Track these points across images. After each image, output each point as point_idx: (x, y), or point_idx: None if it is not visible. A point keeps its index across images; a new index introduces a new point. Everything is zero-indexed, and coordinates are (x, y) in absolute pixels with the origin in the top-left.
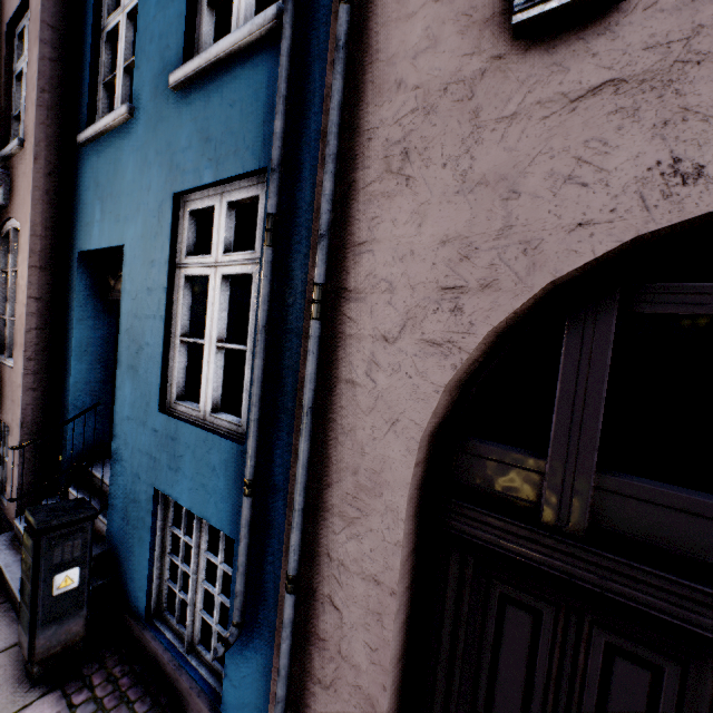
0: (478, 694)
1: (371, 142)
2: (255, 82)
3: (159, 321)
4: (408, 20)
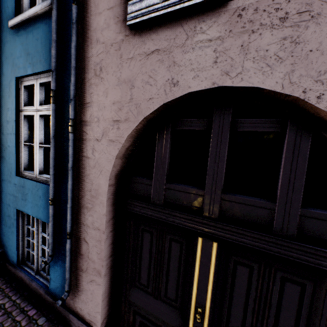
0: (137, 264)
1: (89, 62)
2: (46, 31)
3: (13, 135)
4: (99, 15)
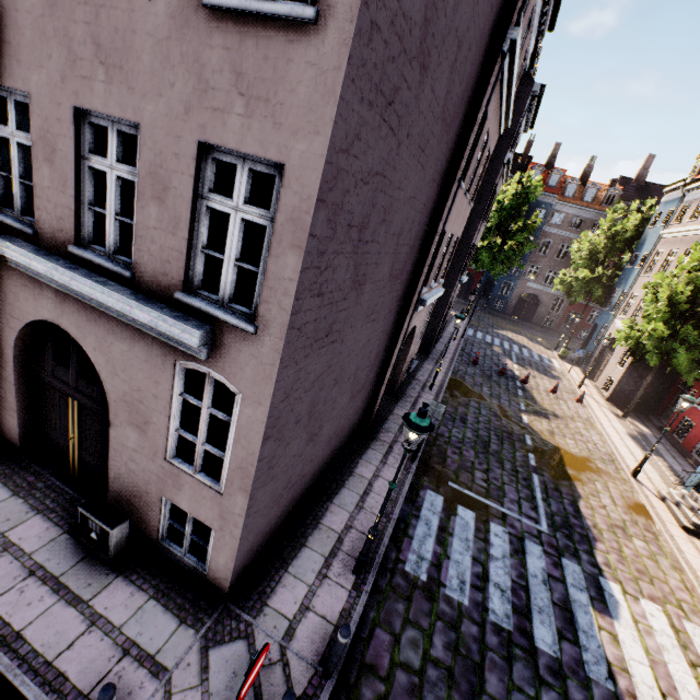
0: (45, 409)
1: None
2: None
3: None
4: None
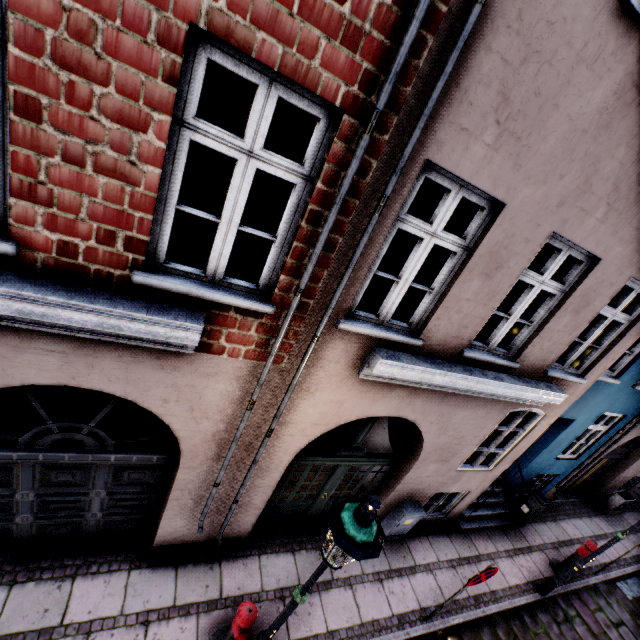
0: None
1: (639, 418)
2: None
3: (572, 440)
4: None
